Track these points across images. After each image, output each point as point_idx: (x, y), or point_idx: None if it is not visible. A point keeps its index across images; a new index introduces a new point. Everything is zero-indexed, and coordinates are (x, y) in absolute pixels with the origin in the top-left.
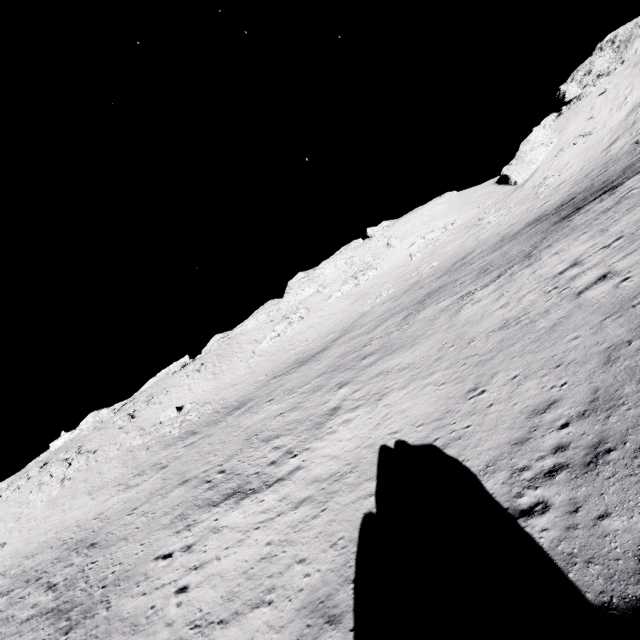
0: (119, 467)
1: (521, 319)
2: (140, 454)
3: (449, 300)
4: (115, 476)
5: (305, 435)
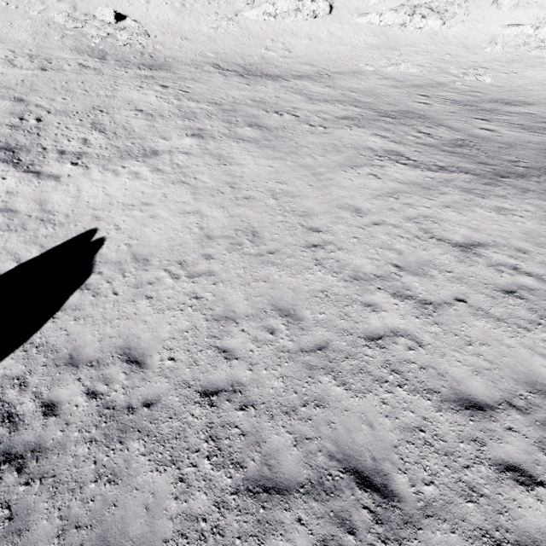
0: (28, 33)
1: (326, 246)
2: (53, 36)
3: (382, 143)
4: (19, 39)
5: (108, 153)
